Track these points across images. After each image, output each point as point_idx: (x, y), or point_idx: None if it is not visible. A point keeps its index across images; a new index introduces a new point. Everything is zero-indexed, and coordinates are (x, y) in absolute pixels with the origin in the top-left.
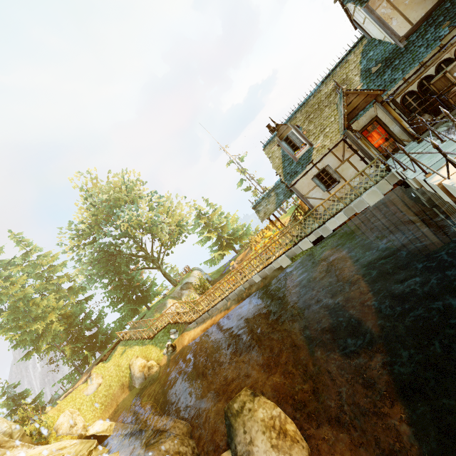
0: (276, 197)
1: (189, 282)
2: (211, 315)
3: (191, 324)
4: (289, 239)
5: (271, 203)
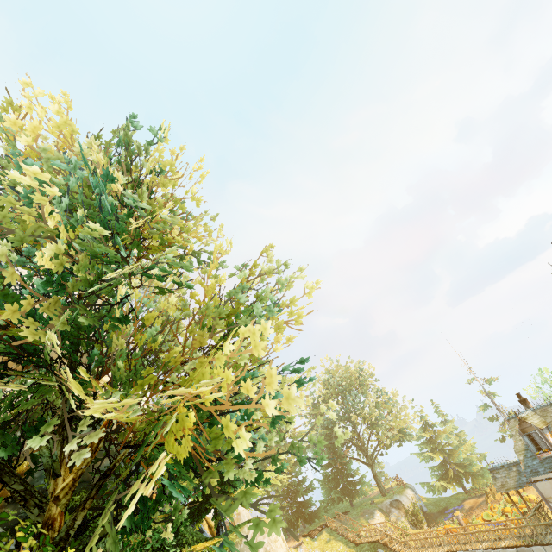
0: (517, 475)
1: (400, 501)
2: None
3: None
4: (532, 529)
5: (511, 478)
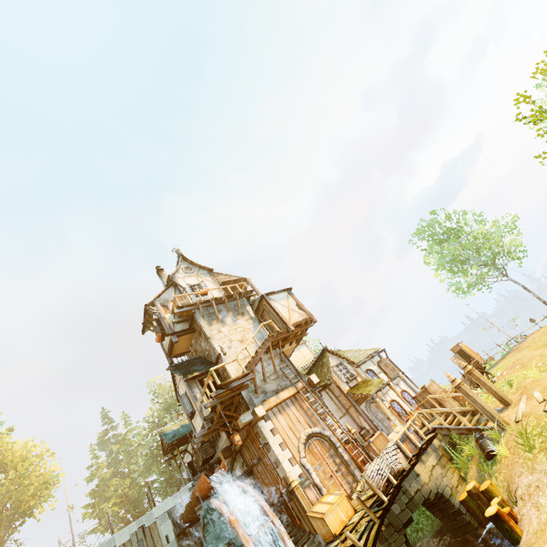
0: None
1: None
2: None
3: None
4: None
5: None
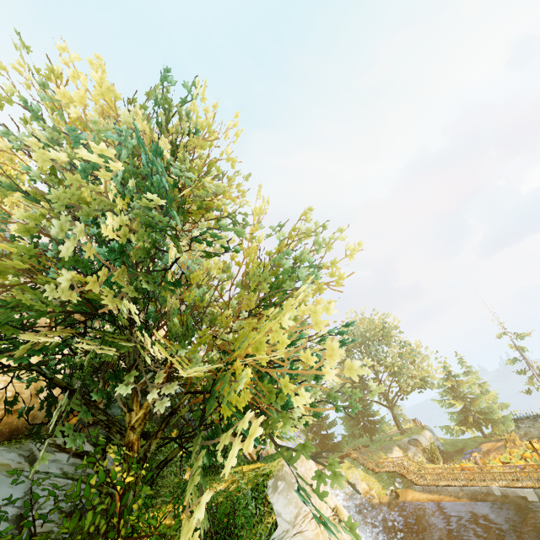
0: None
1: (418, 440)
2: (439, 492)
3: (417, 486)
4: None
5: (536, 428)
